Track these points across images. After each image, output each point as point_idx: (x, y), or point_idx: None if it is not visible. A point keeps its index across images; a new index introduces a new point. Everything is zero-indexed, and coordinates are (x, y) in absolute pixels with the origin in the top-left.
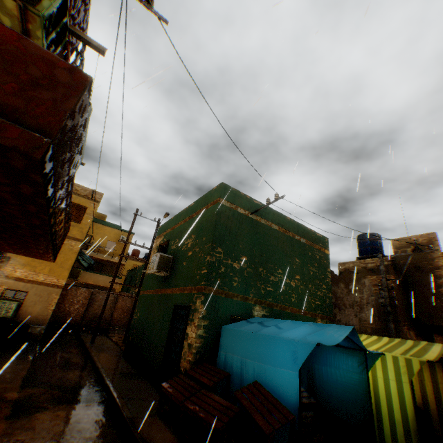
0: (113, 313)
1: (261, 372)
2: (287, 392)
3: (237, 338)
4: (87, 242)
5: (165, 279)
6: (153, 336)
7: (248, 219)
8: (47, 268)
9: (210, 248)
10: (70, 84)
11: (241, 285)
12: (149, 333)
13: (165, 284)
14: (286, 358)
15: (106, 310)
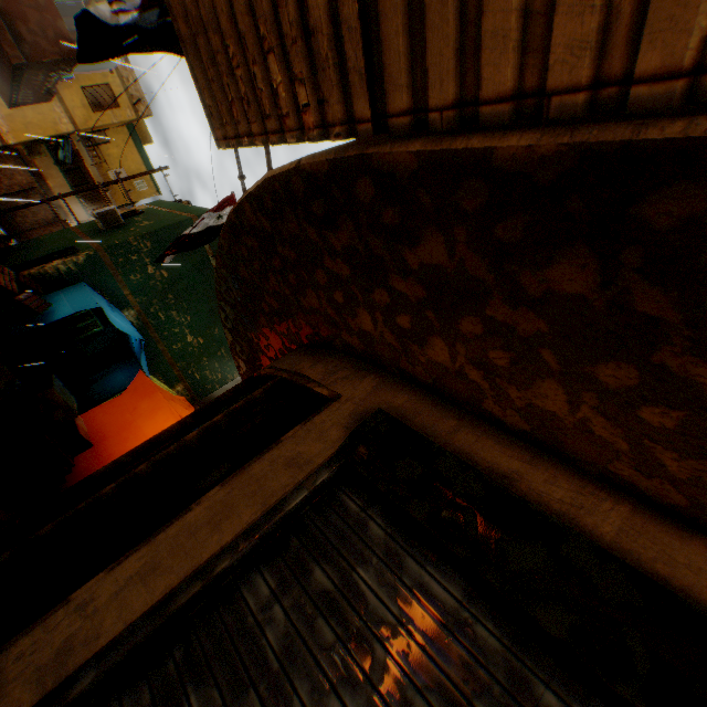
0: (37, 230)
1: (63, 307)
2: (59, 316)
3: (79, 290)
4: (97, 141)
5: (99, 231)
6: (34, 253)
7: (205, 256)
8: (10, 110)
9: (142, 235)
10: (66, 52)
11: (139, 285)
12: (35, 251)
13: (94, 233)
14: (82, 306)
15: (31, 218)
